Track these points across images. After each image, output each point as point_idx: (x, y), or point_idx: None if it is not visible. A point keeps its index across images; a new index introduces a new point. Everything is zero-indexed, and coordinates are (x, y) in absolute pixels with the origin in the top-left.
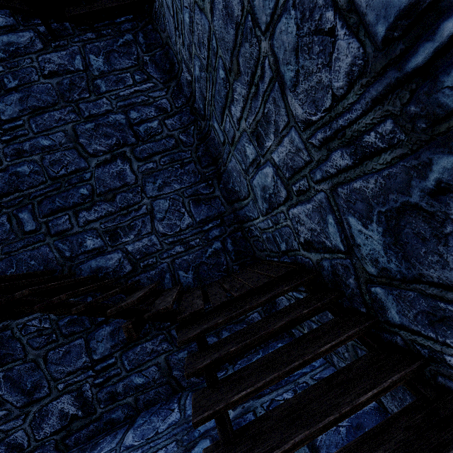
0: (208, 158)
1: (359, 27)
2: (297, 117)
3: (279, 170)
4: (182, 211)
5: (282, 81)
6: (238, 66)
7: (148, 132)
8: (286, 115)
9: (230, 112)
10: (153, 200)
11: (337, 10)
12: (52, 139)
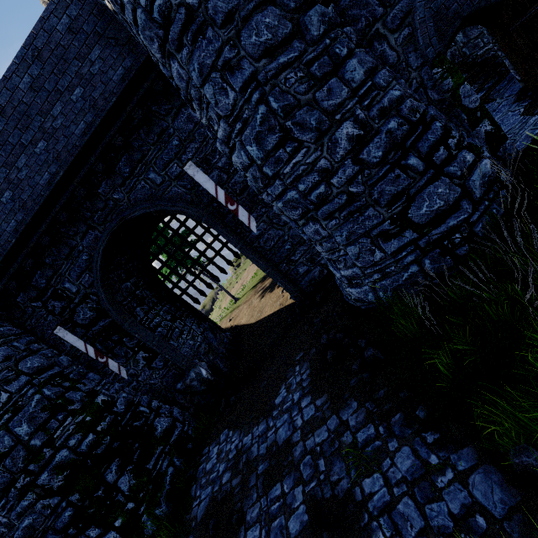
0: None
1: None
2: None
3: None
4: None
5: None
6: None
7: None
8: None
9: None
10: None
11: None
12: None
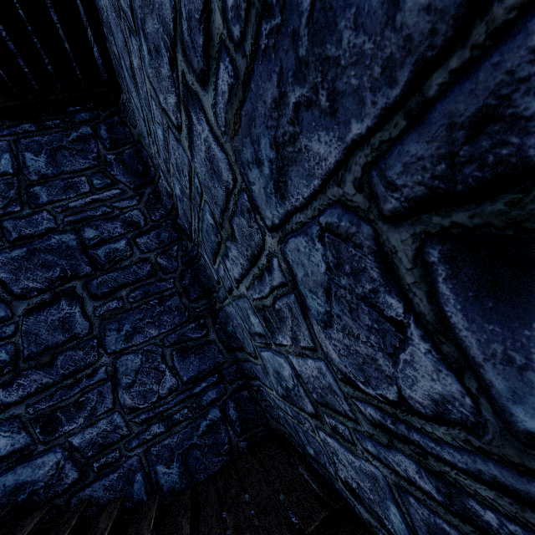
0: (198, 289)
1: (466, 370)
2: (330, 358)
3: (301, 379)
4: (161, 369)
5: (302, 300)
6: (233, 230)
7: (112, 256)
8: (310, 339)
9: (224, 263)
10: (116, 357)
11: (413, 311)
12: None
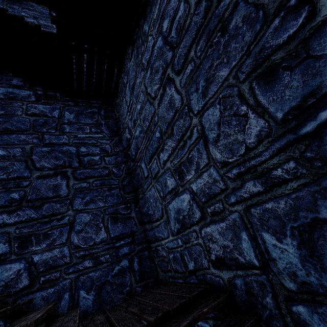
0: (130, 187)
1: (264, 113)
2: (216, 160)
3: (196, 196)
4: (100, 226)
5: (206, 139)
6: (172, 130)
7: (90, 161)
8: (207, 158)
9: (158, 157)
10: (77, 213)
11: (249, 106)
12: (9, 151)
